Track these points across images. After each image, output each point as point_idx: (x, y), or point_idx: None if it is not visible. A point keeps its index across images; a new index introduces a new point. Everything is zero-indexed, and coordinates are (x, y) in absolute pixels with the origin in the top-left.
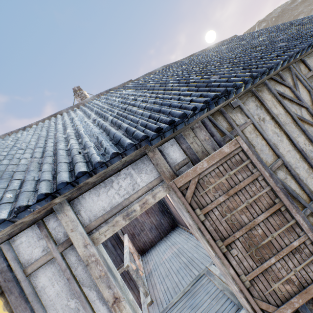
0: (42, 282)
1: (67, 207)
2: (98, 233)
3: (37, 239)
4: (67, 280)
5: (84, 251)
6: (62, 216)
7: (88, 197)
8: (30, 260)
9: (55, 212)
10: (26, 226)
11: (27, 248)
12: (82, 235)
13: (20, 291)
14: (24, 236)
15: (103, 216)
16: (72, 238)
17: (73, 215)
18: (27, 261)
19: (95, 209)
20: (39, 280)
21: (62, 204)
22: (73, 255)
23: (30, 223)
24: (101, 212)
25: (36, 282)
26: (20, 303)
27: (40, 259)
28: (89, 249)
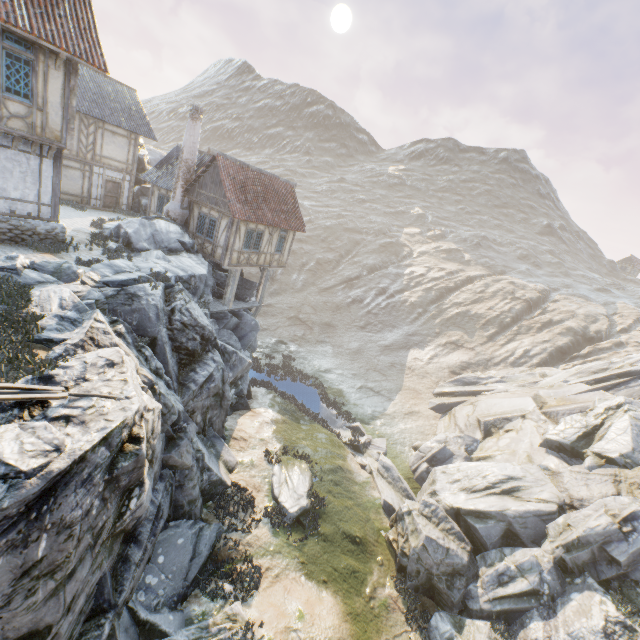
0: None
1: None
2: None
3: None
4: None
5: None
6: None
7: None
8: None
9: None
10: None
11: None
12: None
13: None
14: None
15: None
16: None
17: None
18: None
19: None
20: None
21: None
22: None
23: None
24: None
25: None
26: None
27: None
28: None
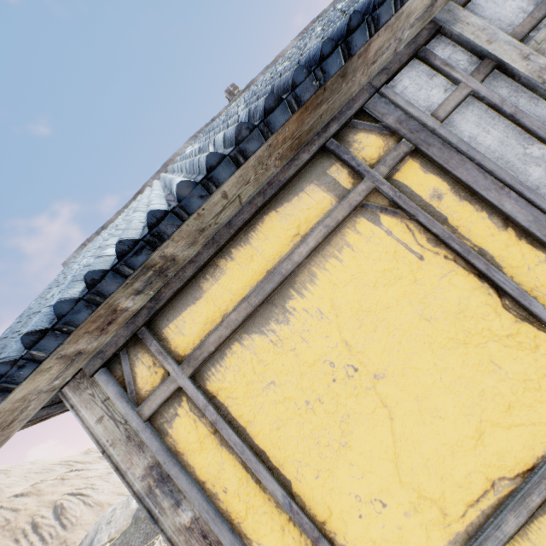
0: (466, 132)
1: (462, 13)
2: (533, 44)
3: (428, 79)
4: (507, 123)
5: (527, 66)
6: (461, 28)
7: (483, 2)
8: (431, 107)
9: (445, 25)
10: (405, 58)
11: (418, 93)
12: (511, 45)
13: (441, 141)
14: (405, 79)
15: (531, 17)
16: (495, 54)
17: (479, 22)
18: (427, 109)
19: (506, 15)
20: (459, 130)
21: (451, 11)
22: (500, 87)
23: (411, 53)
24: (520, 16)
25: (456, 133)
26: (450, 157)
27: (451, 97)
28: (534, 62)
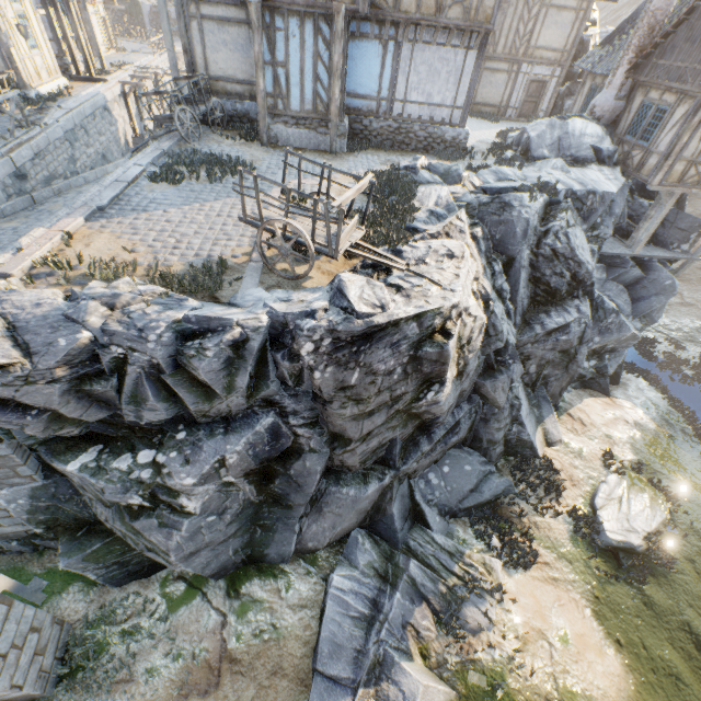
0: None
1: None
2: None
3: None
4: None
5: None
6: None
7: None
8: None
9: None
10: None
11: None
12: None
13: None
14: None
15: None
16: None
17: None
18: None
19: None
20: None
21: None
22: None
23: None
24: None
25: None
26: None
27: None
28: None
